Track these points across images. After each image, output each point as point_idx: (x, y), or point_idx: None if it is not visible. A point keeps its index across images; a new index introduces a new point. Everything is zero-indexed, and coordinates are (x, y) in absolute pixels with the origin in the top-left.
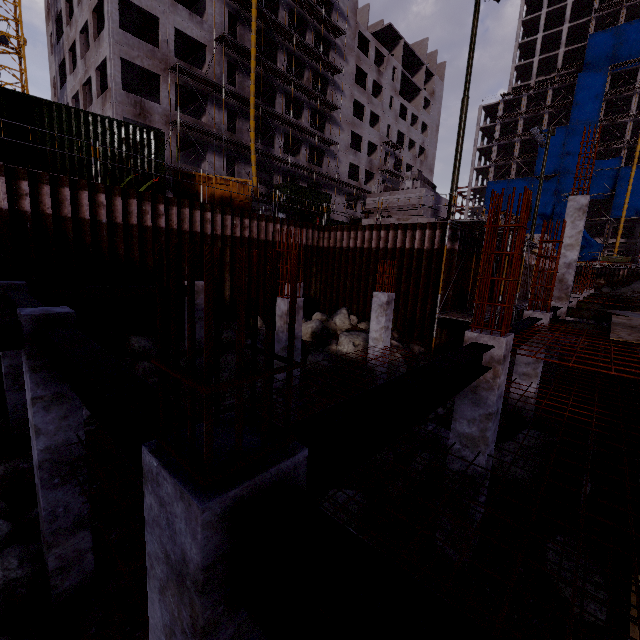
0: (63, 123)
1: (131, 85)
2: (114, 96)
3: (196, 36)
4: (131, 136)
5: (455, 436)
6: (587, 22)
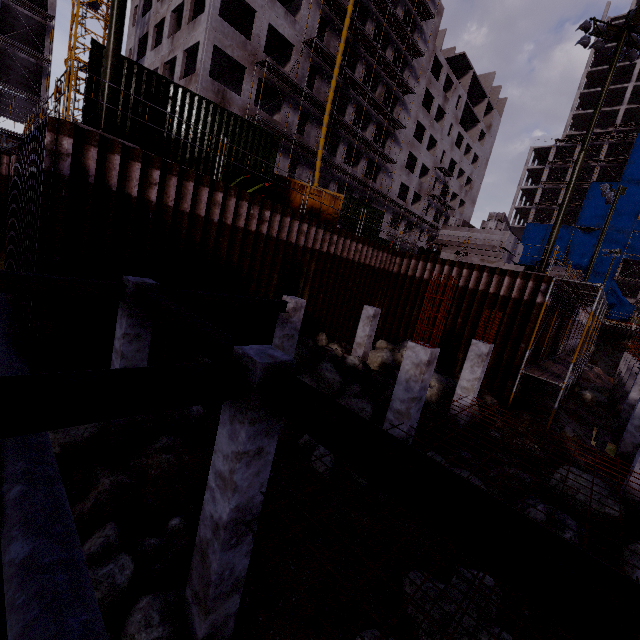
0: (193, 113)
1: (212, 71)
2: (200, 81)
3: (287, 35)
4: (250, 135)
5: None
6: None
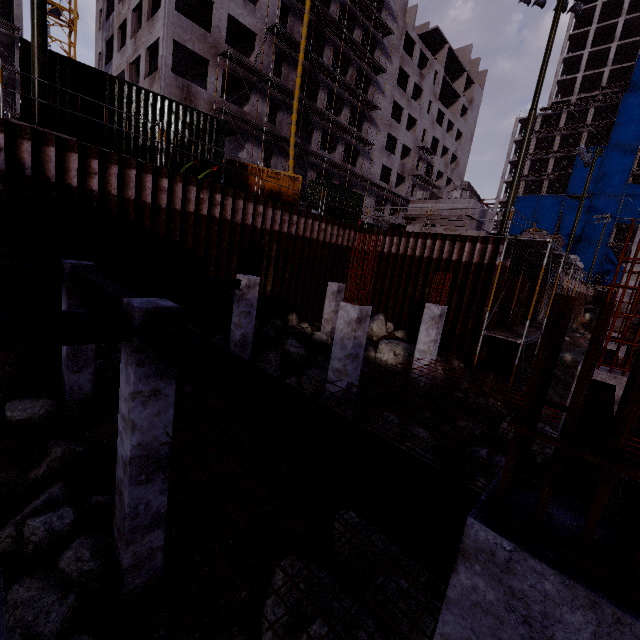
0: (132, 103)
1: (178, 68)
2: (163, 78)
3: (248, 24)
4: (195, 122)
5: None
6: (638, 41)
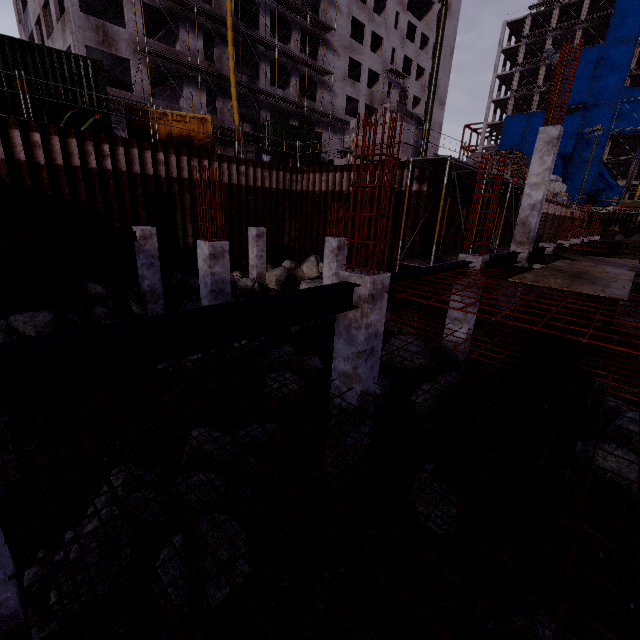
0: None
1: (95, 6)
2: (72, 20)
3: None
4: (65, 66)
5: (335, 373)
6: None
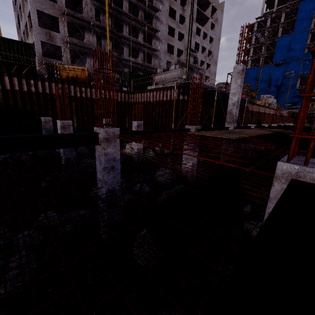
0: None
1: (48, 24)
2: (35, 30)
3: None
4: (15, 46)
5: (98, 180)
6: None
